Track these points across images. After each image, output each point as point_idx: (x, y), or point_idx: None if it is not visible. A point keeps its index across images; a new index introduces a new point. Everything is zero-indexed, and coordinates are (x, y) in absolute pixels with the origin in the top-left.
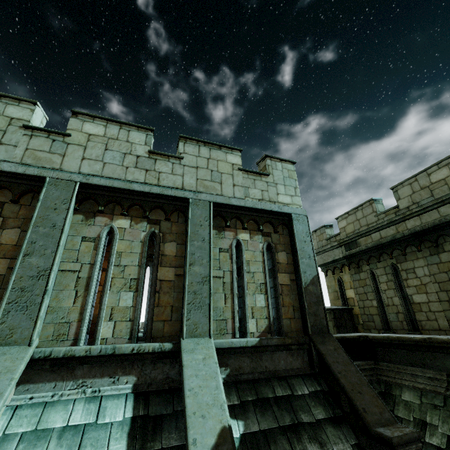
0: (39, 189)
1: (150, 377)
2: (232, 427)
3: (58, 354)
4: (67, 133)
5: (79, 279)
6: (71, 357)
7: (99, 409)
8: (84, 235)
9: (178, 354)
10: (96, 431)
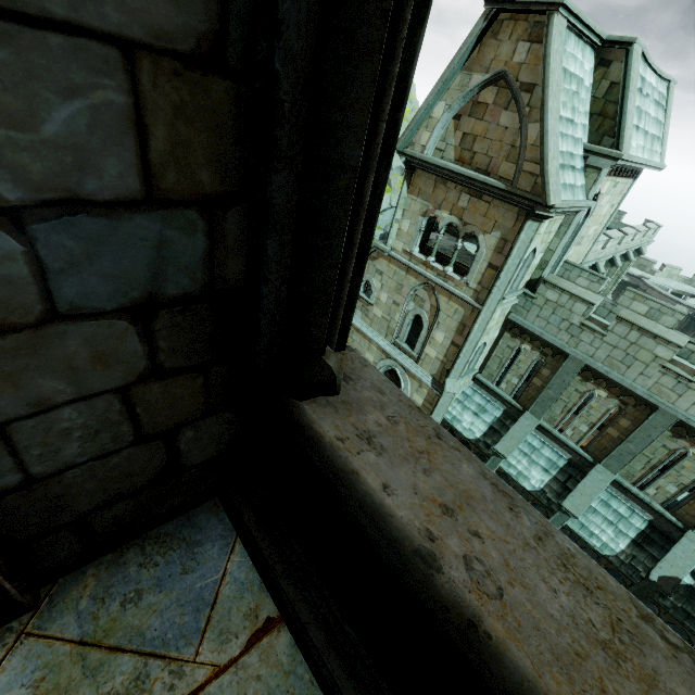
0: (652, 407)
1: (661, 523)
2: (687, 578)
3: (623, 485)
4: (693, 381)
5: (649, 463)
6: (628, 490)
7: (630, 515)
8: (666, 444)
9: (684, 532)
10: (626, 521)
